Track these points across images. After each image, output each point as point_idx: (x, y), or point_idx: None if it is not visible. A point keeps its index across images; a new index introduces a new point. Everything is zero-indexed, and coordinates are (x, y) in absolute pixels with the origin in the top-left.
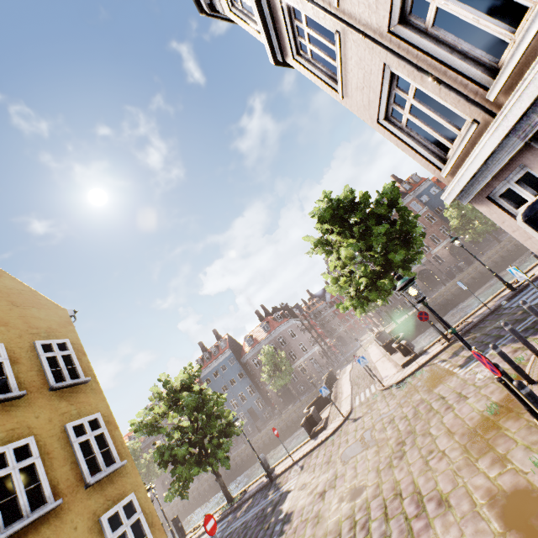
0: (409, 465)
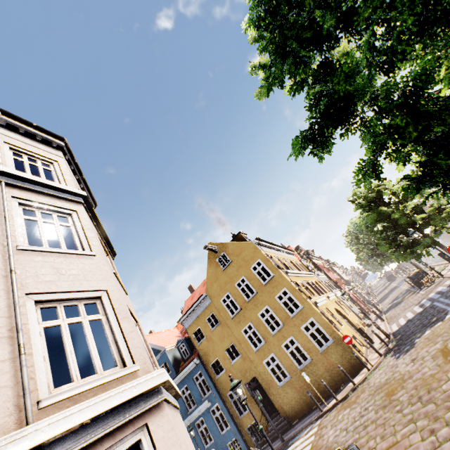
0: (383, 423)
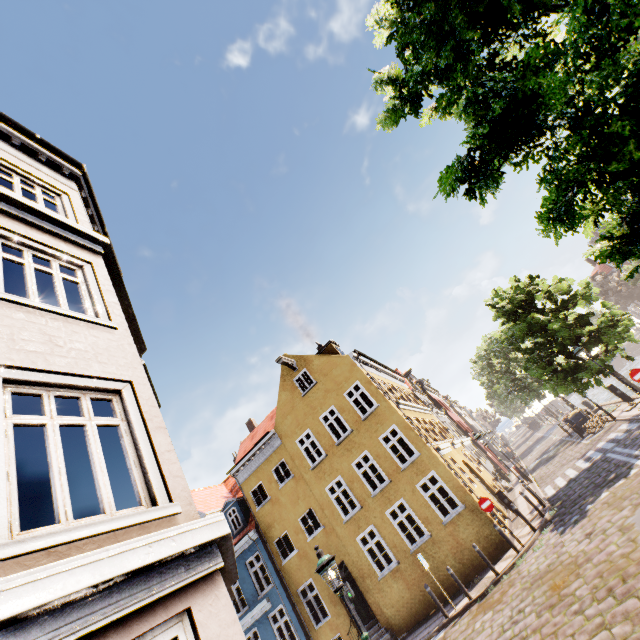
0: (553, 632)
